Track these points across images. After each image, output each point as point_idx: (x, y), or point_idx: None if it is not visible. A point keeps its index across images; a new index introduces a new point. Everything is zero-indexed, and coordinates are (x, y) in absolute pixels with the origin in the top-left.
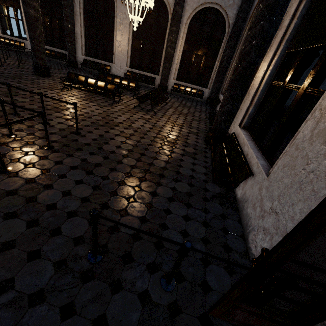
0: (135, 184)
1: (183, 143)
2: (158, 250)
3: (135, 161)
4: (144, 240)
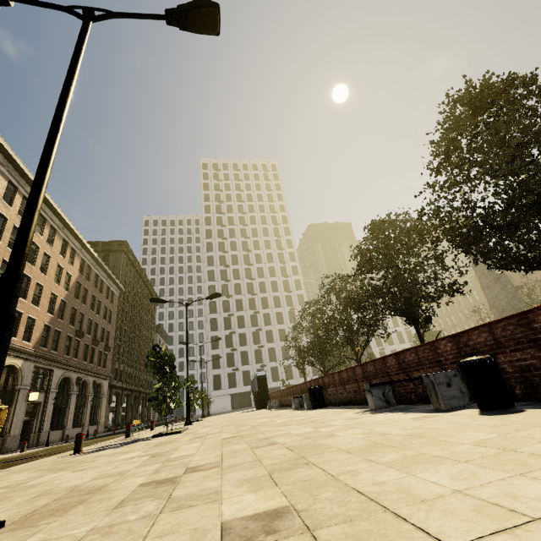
0: None
1: None
2: None
3: None
4: None
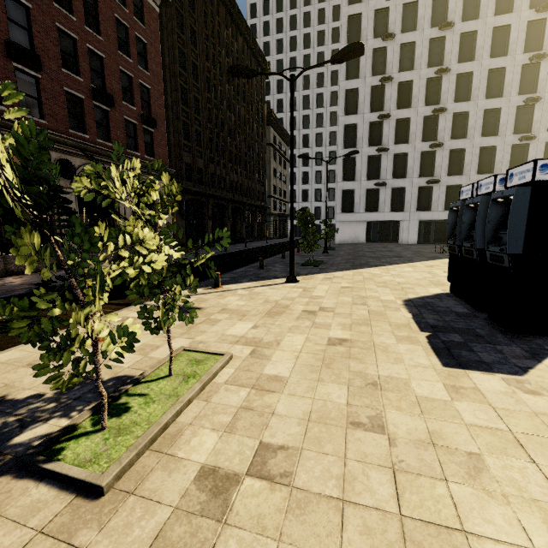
0: None
1: None
2: None
3: None
4: None
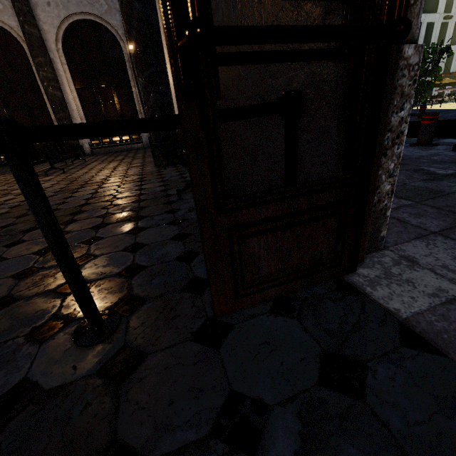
0: (9, 241)
1: (120, 177)
2: (68, 294)
3: (14, 219)
4: (24, 299)
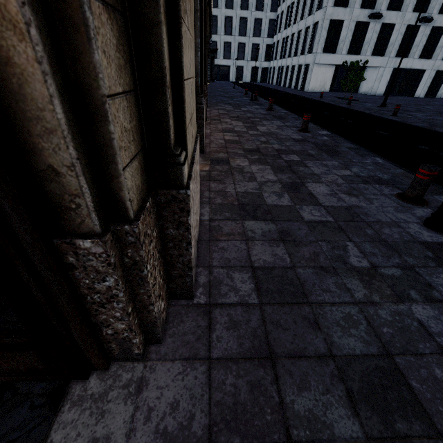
0: None
1: None
2: None
3: None
4: None
